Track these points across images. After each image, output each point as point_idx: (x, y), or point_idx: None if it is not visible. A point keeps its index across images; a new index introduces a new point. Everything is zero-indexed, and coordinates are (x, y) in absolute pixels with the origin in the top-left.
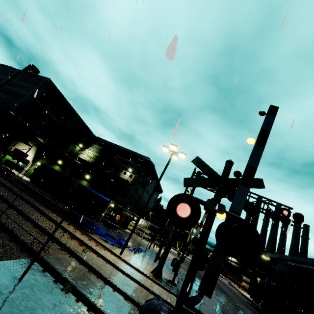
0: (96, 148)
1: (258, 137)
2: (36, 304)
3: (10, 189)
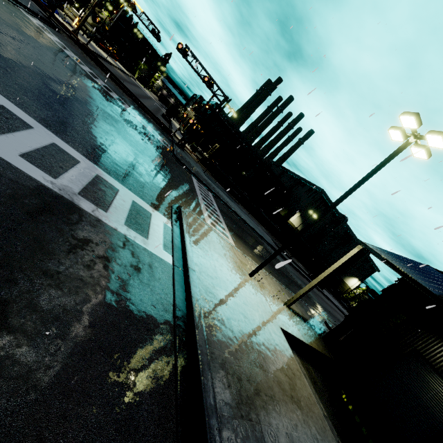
0: None
1: None
2: None
3: None
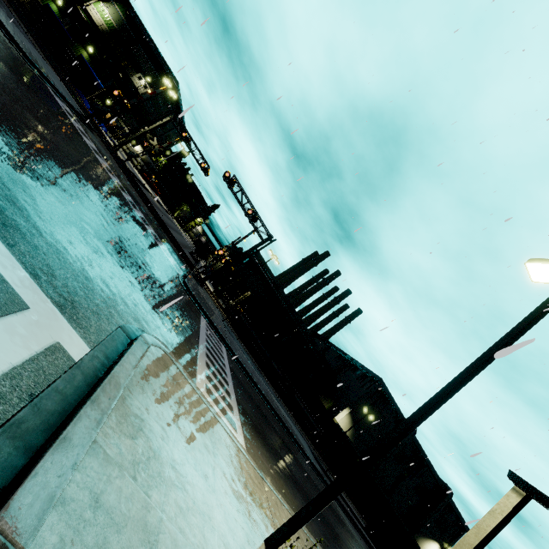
0: (117, 12)
1: (152, 92)
2: (66, 90)
3: (26, 21)
